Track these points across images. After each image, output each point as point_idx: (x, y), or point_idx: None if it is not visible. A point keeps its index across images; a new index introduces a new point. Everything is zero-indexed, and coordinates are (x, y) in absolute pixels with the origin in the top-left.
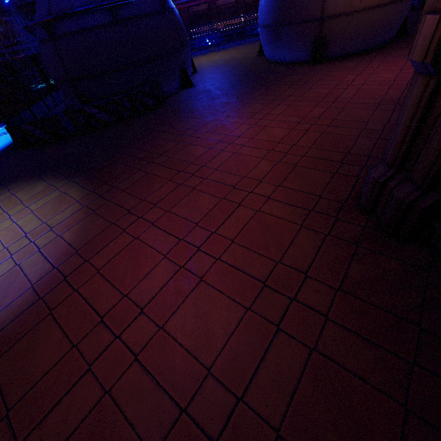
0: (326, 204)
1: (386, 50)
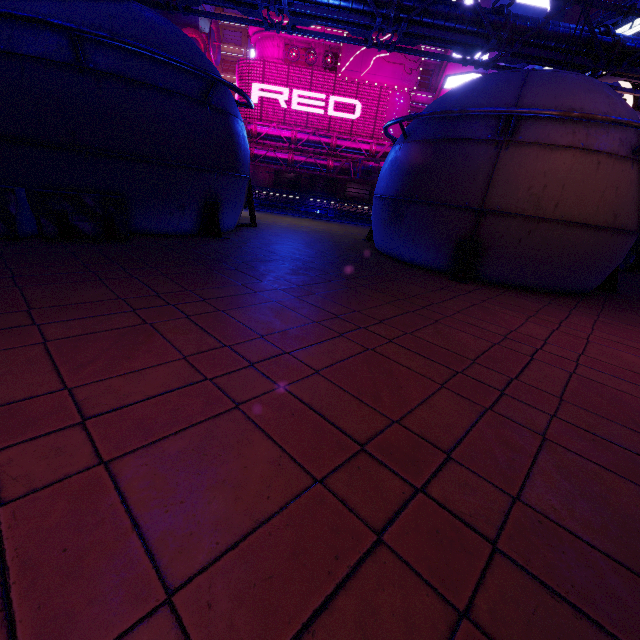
0: None
1: (593, 303)
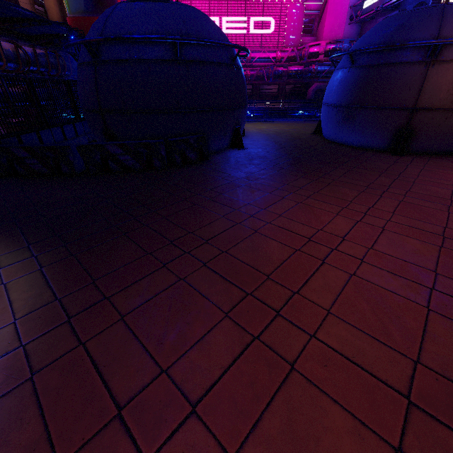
0: None
1: None
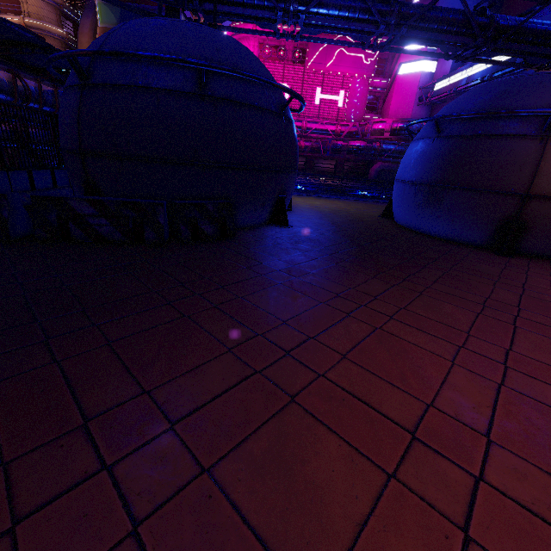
0: None
1: None
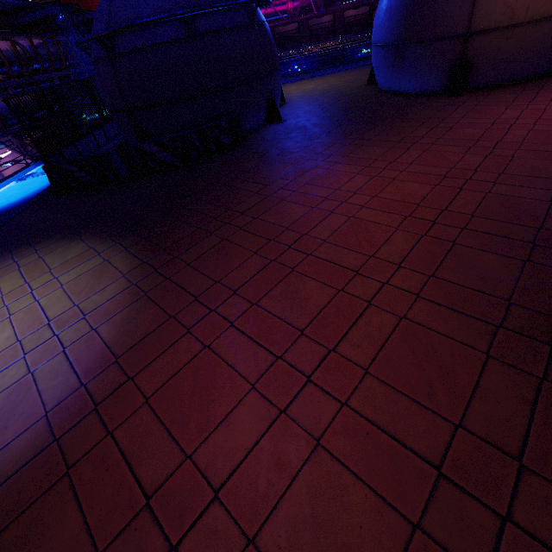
0: (526, 318)
1: None
